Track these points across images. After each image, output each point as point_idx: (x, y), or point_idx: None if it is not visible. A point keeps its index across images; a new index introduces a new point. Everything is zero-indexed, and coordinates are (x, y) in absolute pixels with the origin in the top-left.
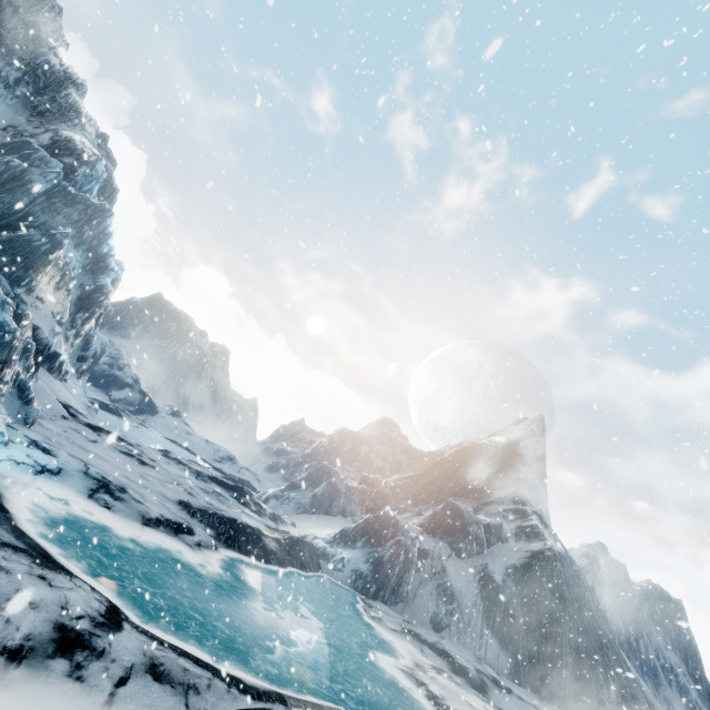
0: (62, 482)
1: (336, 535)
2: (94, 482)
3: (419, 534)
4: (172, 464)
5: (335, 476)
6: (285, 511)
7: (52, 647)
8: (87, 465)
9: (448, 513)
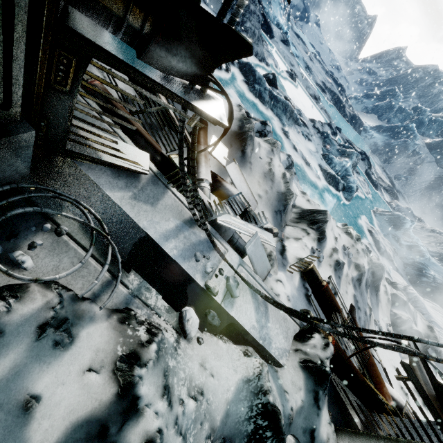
0: (299, 62)
1: (375, 126)
2: (305, 64)
3: (422, 146)
4: (317, 63)
5: (396, 98)
6: (356, 108)
7: (314, 97)
8: (303, 57)
9: None
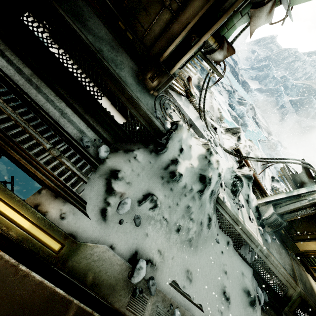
0: None
1: (258, 88)
2: None
3: (287, 102)
4: None
5: (271, 70)
6: (245, 76)
7: (220, 68)
8: None
9: (306, 100)
